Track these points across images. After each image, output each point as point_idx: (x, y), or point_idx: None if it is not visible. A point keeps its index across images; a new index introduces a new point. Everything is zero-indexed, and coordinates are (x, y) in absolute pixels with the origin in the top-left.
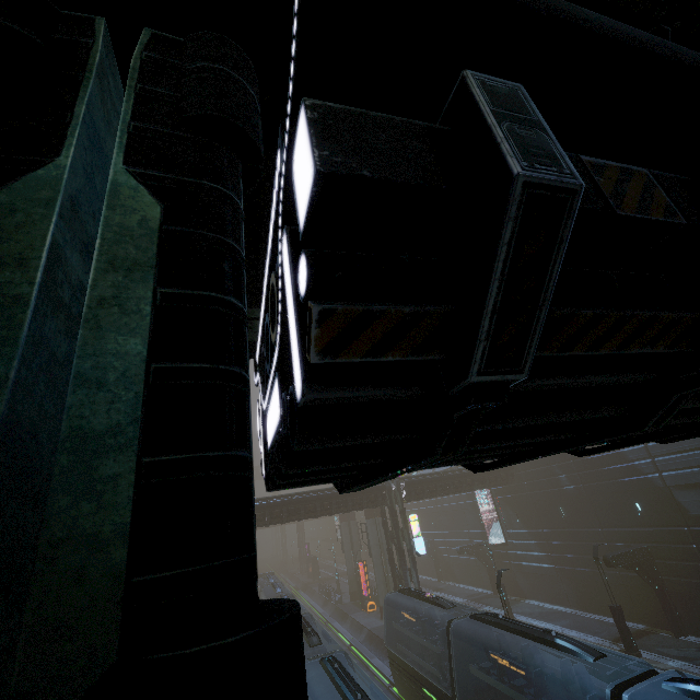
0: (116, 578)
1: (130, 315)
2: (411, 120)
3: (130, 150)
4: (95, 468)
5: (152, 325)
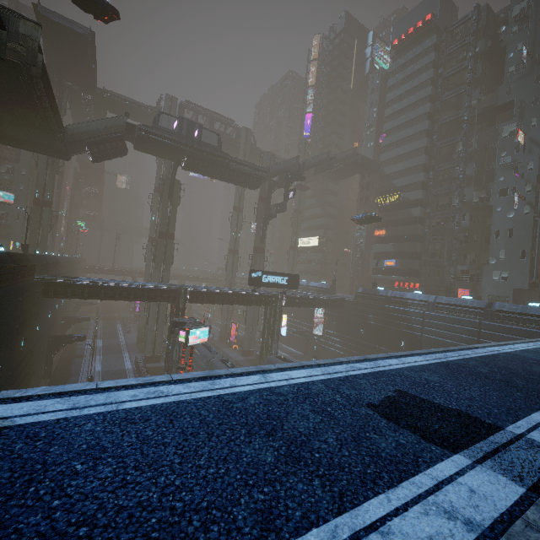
0: None
1: None
2: None
3: None
4: None
5: None
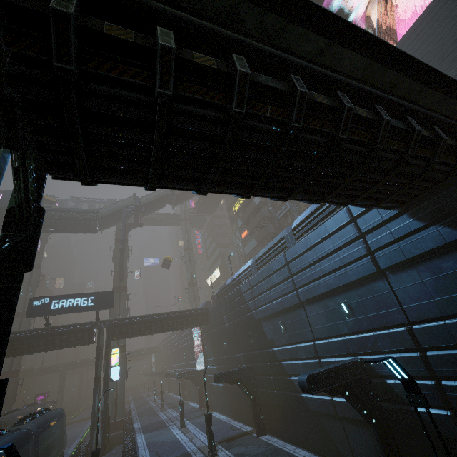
0: None
1: None
2: None
3: None
4: None
5: None
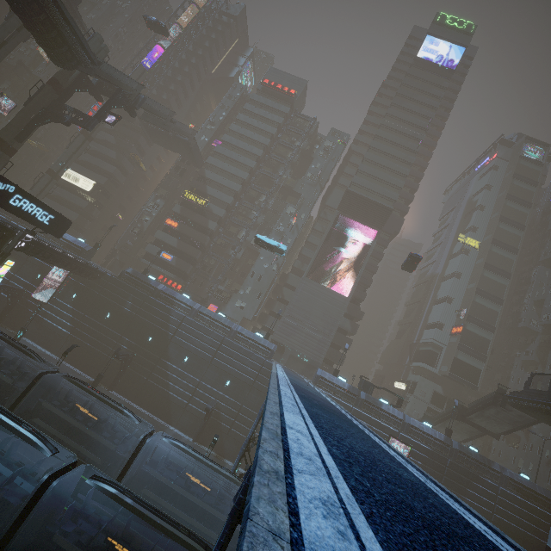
0: None
1: None
2: None
3: None
4: None
5: None
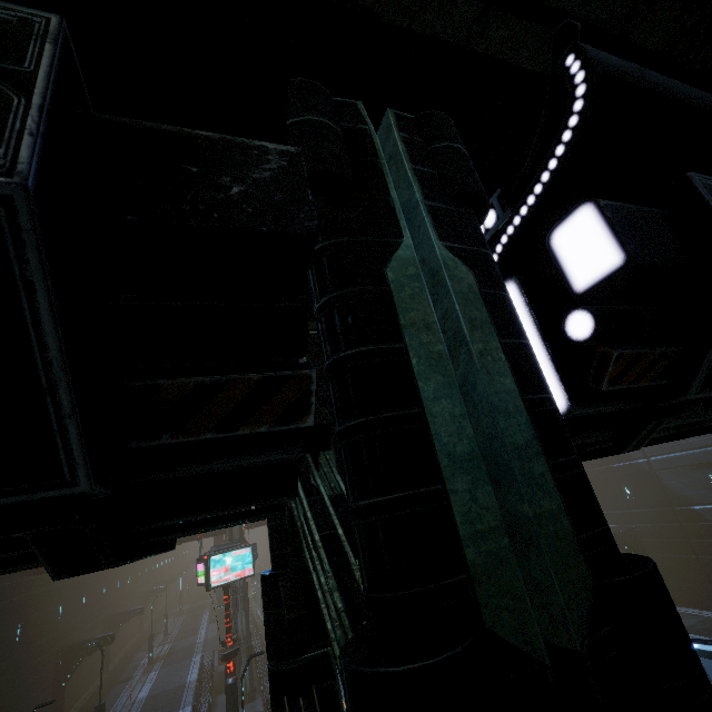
0: (571, 536)
1: (497, 362)
2: (650, 209)
3: (436, 227)
4: (532, 469)
5: (510, 368)
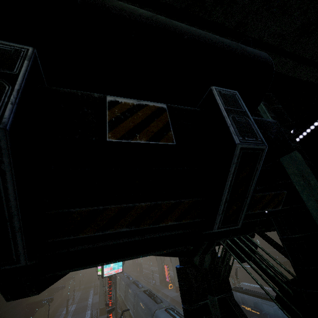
0: None
1: None
2: None
3: None
4: None
5: None
